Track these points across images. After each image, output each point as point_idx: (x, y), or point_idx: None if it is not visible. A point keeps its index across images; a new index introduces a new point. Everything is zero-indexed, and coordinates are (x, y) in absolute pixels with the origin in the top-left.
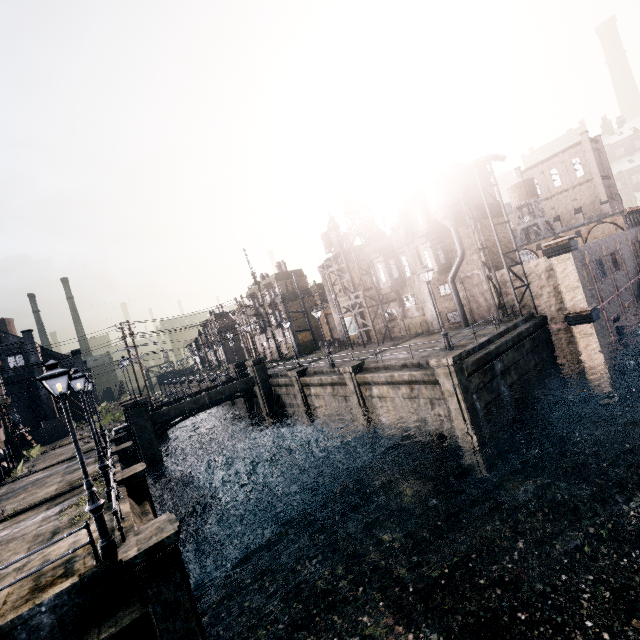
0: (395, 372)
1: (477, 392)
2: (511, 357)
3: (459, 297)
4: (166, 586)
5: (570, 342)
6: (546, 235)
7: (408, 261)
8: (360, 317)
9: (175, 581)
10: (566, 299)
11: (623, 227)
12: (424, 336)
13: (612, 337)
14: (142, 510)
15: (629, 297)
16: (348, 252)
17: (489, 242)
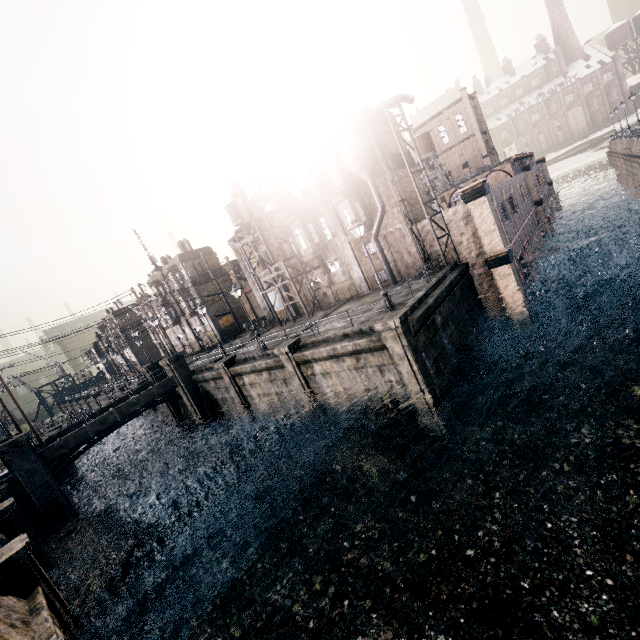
0: (337, 344)
1: (425, 350)
2: (447, 308)
3: (384, 255)
4: None
5: (491, 285)
6: (446, 188)
7: (327, 223)
8: (284, 290)
9: None
10: (485, 243)
11: (511, 174)
12: (355, 300)
13: (521, 275)
14: (31, 606)
15: (525, 237)
16: (260, 220)
17: (406, 194)
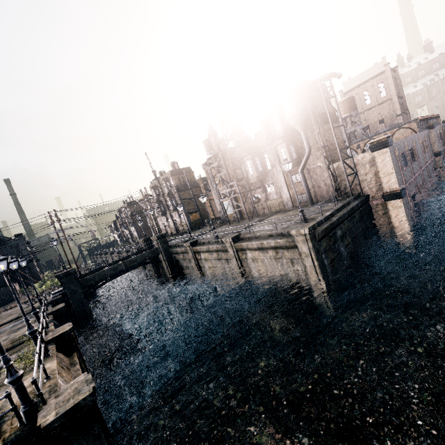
0: (264, 240)
1: (325, 252)
2: (347, 225)
3: (307, 183)
4: (86, 439)
5: (385, 213)
6: (363, 138)
7: (269, 158)
8: (234, 201)
9: (94, 433)
10: (383, 182)
11: (416, 131)
12: (282, 213)
13: (411, 208)
14: (71, 361)
15: (420, 180)
16: (224, 152)
17: (328, 142)
